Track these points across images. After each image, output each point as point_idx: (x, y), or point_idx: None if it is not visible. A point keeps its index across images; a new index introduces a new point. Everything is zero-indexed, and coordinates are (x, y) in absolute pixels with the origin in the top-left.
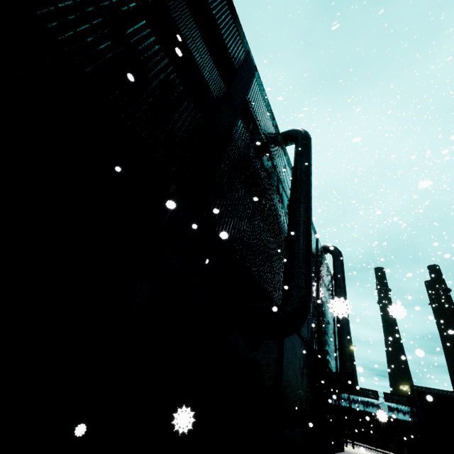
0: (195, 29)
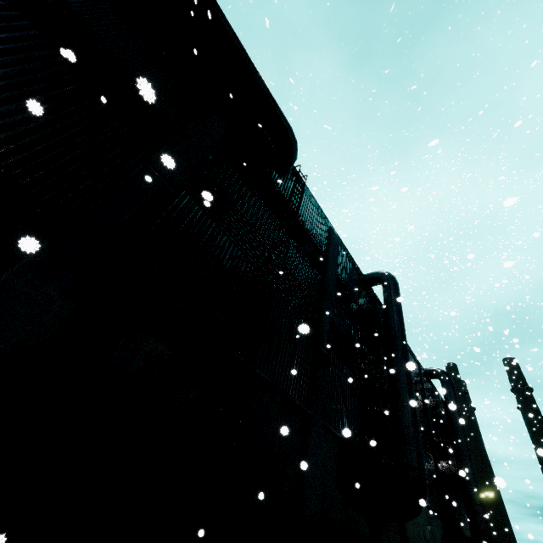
0: (297, 255)
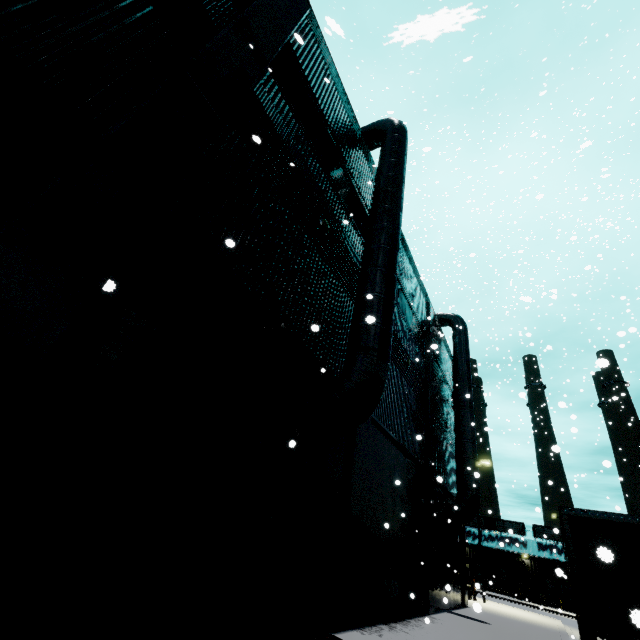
0: None
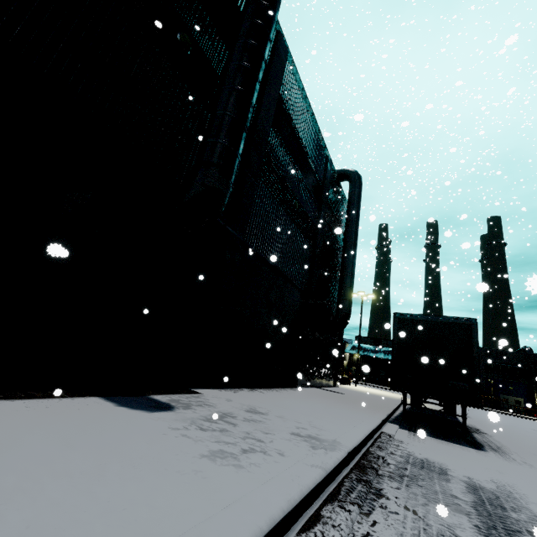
0: None
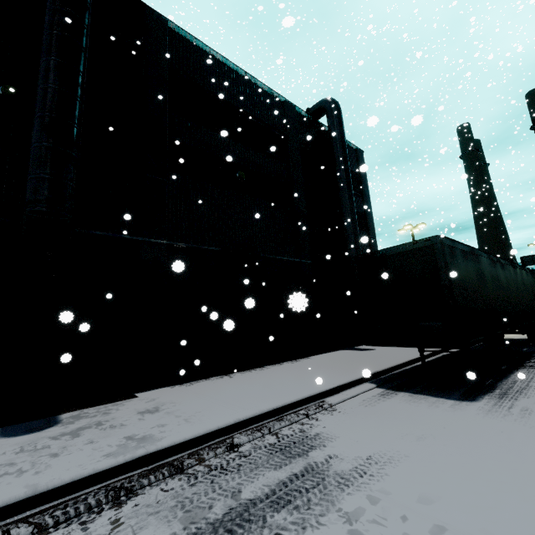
0: None
